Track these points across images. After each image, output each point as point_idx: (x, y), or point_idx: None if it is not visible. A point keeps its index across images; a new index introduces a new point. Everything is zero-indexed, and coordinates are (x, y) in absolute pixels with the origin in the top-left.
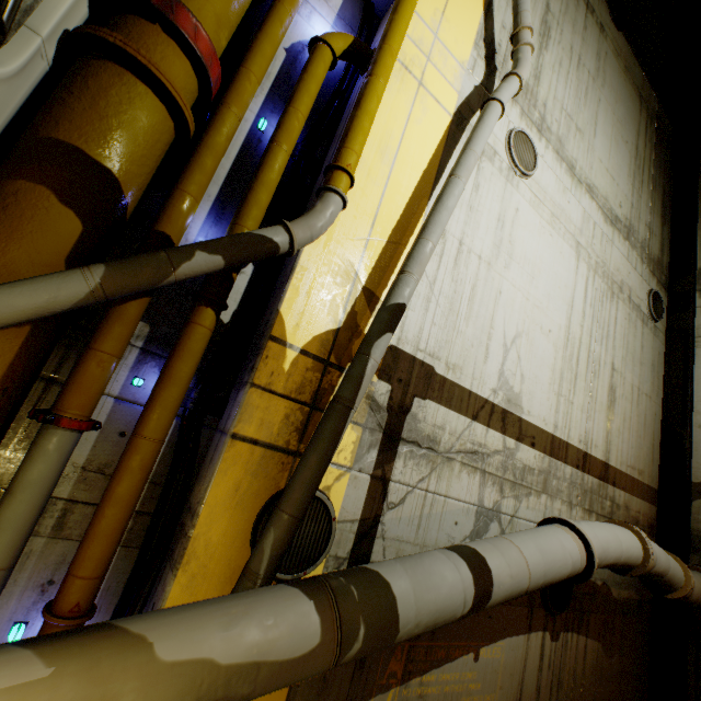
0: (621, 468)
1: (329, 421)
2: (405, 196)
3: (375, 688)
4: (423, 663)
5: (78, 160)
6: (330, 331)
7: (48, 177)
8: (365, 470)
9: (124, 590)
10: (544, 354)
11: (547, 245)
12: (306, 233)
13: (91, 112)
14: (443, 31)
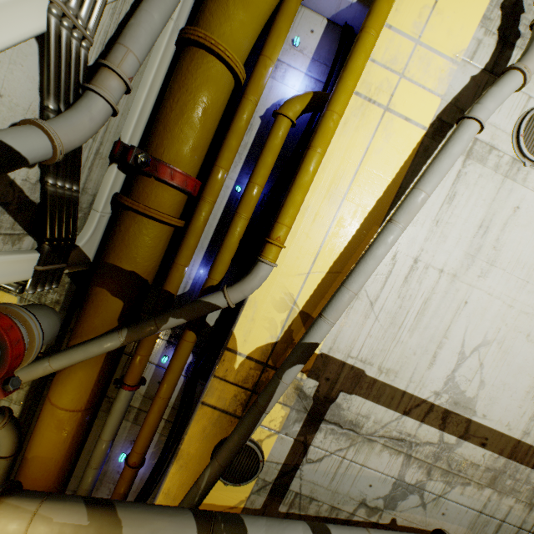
0: None
1: (248, 415)
2: (352, 229)
3: None
4: None
5: (118, 272)
6: (269, 343)
7: (107, 284)
8: (290, 435)
9: (160, 454)
10: (526, 362)
11: None
12: (239, 296)
13: (122, 244)
14: (429, 29)
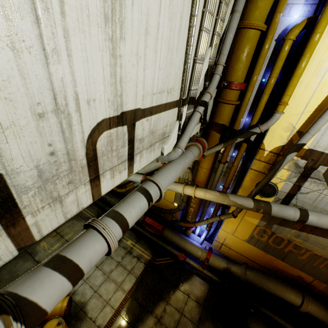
0: None
1: (270, 172)
2: None
3: (288, 226)
4: (309, 231)
5: (218, 125)
6: (280, 146)
7: (214, 129)
8: (291, 182)
9: (234, 187)
10: None
11: None
12: (265, 128)
13: (218, 115)
14: None
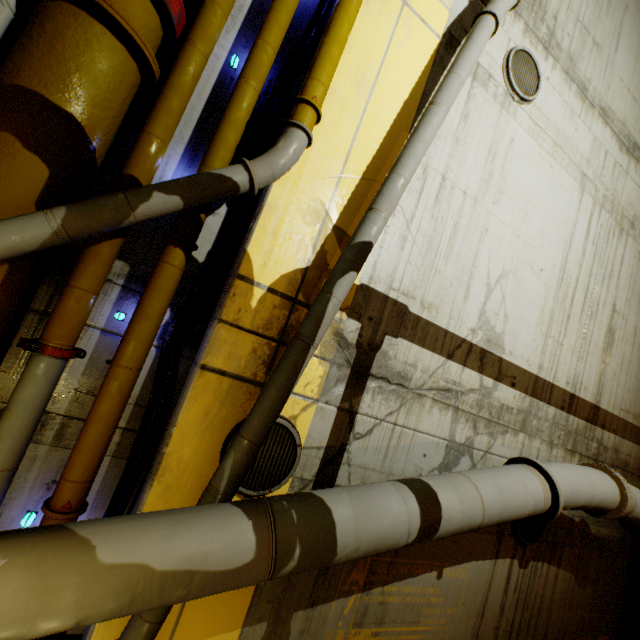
0: (613, 411)
1: (288, 356)
2: (383, 130)
3: (337, 592)
4: (385, 575)
5: (39, 106)
6: (298, 270)
7: (12, 124)
8: (332, 402)
9: (114, 493)
10: (533, 294)
11: (545, 178)
12: (266, 171)
13: (49, 56)
14: None
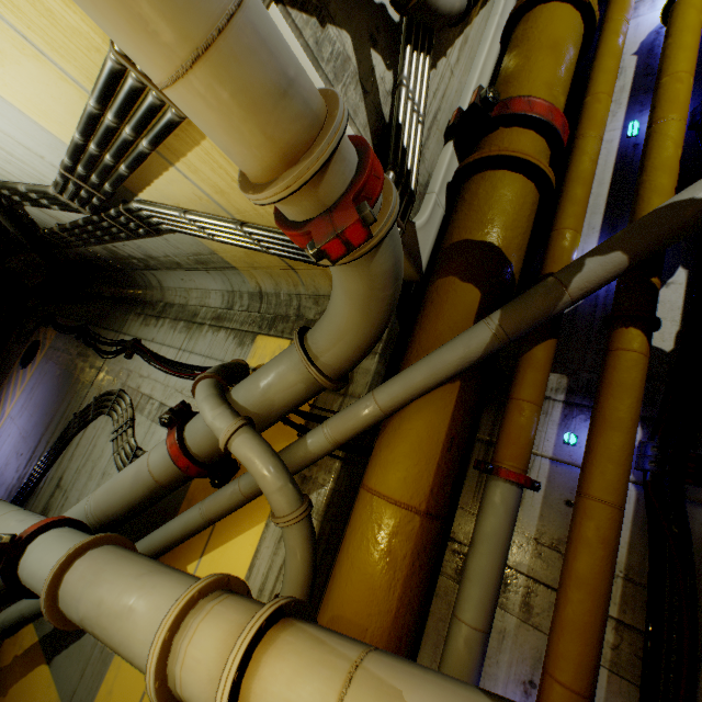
0: None
1: None
2: None
3: None
4: None
5: (467, 248)
6: None
7: (451, 269)
8: None
9: None
10: None
11: None
12: None
13: (469, 213)
14: None
